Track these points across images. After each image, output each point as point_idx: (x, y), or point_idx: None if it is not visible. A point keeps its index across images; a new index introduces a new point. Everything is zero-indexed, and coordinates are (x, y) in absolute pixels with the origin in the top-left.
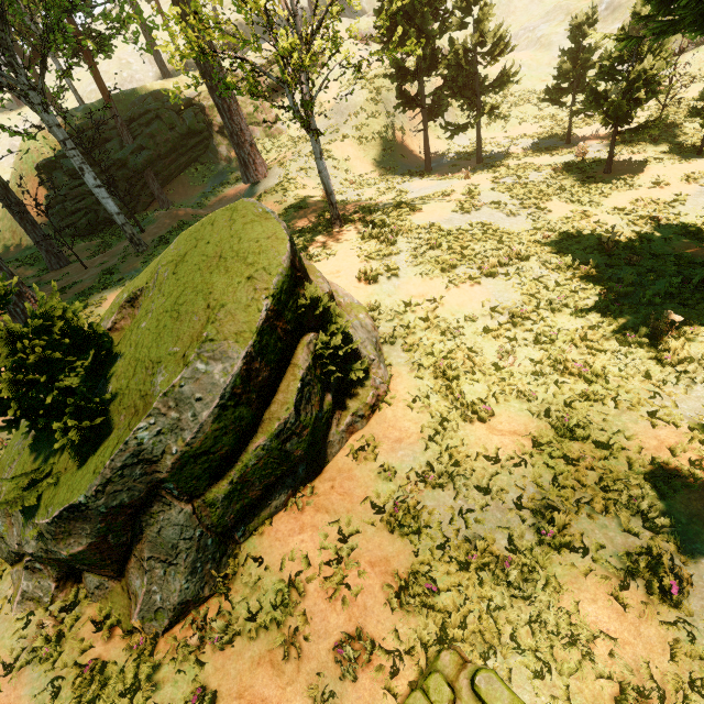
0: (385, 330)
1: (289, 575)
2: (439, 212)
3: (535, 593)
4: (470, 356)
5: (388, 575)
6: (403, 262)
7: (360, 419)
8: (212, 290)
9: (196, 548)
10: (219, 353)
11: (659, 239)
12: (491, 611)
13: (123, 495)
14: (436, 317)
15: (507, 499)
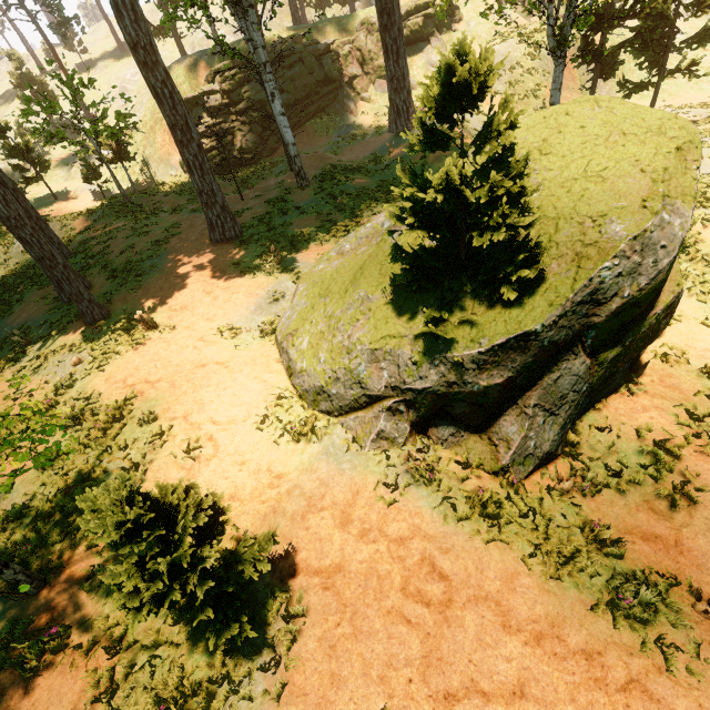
0: None
1: (654, 442)
2: None
3: None
4: None
5: None
6: None
7: None
8: (638, 159)
9: (576, 403)
10: (675, 209)
11: None
12: None
13: (563, 332)
14: (697, 251)
15: None
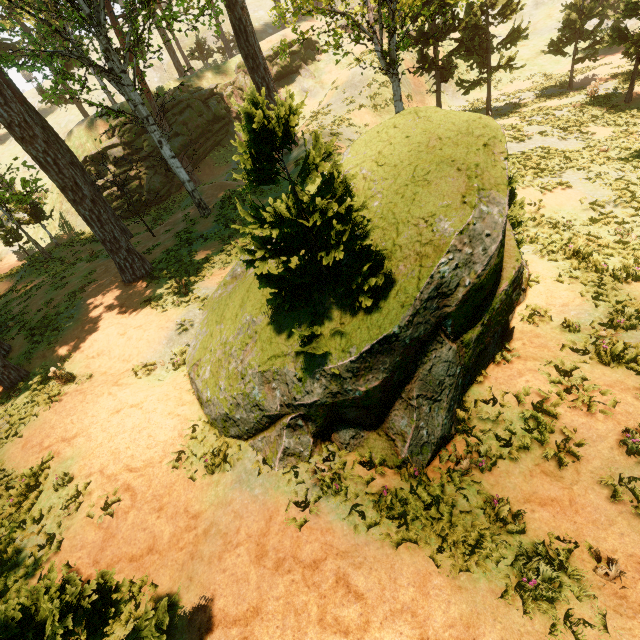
0: None
1: (533, 405)
2: None
3: None
4: (591, 240)
5: (633, 390)
6: None
7: (522, 293)
8: (454, 159)
9: (454, 385)
10: (492, 199)
11: None
12: None
13: (421, 328)
14: (541, 216)
15: None
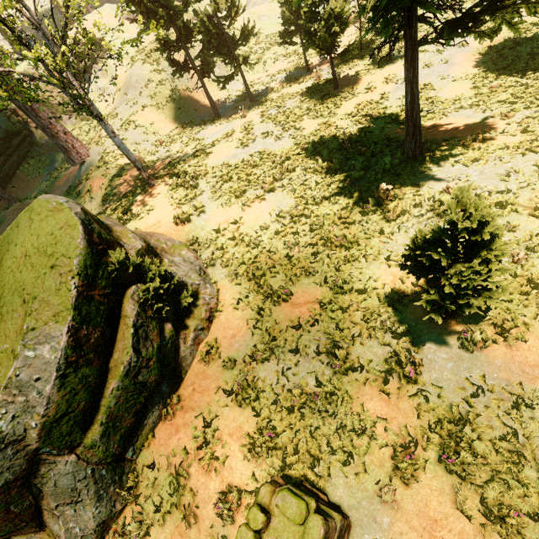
0: (206, 256)
1: (175, 468)
2: (226, 151)
3: (336, 409)
4: (270, 256)
5: (243, 438)
6: (206, 199)
7: (201, 332)
8: (25, 287)
9: (93, 482)
10: (43, 337)
11: (376, 130)
12: (312, 433)
13: (5, 475)
14: (240, 234)
15: (310, 352)
